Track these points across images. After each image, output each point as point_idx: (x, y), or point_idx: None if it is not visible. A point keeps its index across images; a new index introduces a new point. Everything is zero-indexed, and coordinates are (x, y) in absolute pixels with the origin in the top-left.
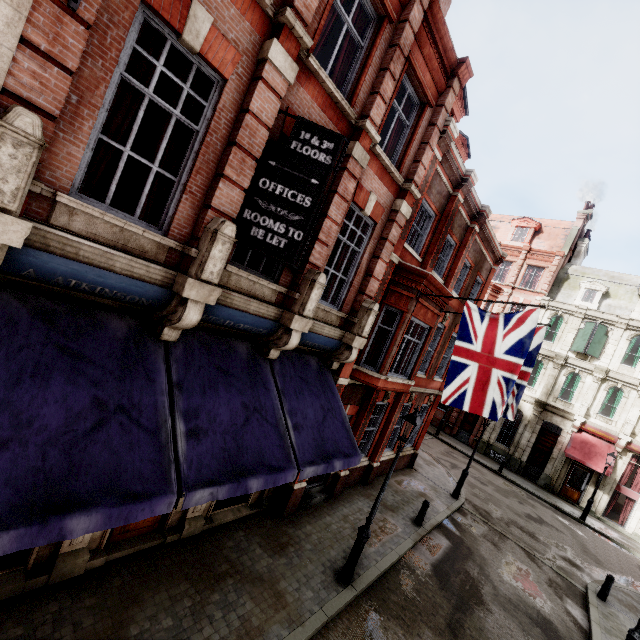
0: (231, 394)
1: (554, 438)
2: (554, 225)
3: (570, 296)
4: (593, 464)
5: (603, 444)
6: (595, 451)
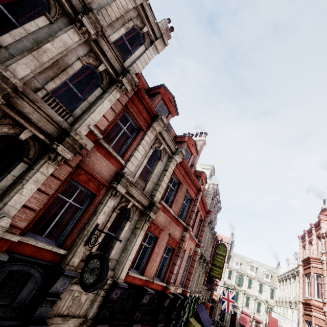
0: (203, 312)
1: (235, 317)
2: (225, 238)
3: (232, 263)
4: (246, 325)
5: (248, 317)
6: (246, 320)
